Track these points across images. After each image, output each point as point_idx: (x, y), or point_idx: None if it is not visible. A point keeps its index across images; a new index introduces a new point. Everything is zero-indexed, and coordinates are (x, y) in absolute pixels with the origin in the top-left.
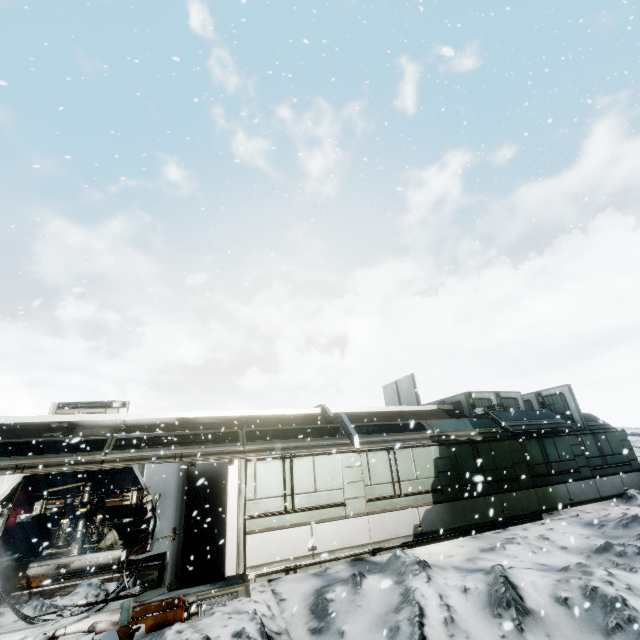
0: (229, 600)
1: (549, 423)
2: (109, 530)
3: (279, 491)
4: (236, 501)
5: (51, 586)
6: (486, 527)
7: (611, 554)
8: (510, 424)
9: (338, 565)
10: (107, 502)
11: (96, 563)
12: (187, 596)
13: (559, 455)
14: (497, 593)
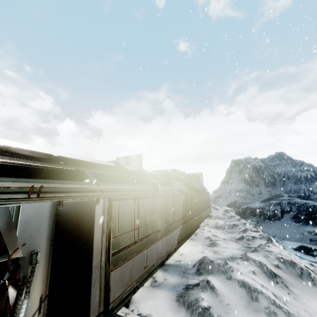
0: None
1: (204, 187)
2: None
3: (132, 226)
4: (100, 241)
5: None
6: (191, 233)
7: (245, 240)
8: (198, 186)
9: (156, 273)
10: None
11: None
12: None
13: (202, 200)
14: (268, 270)
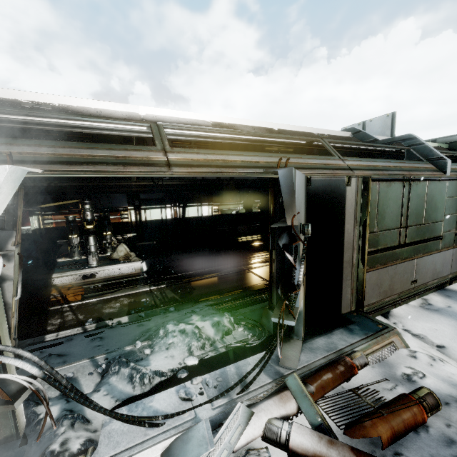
0: (390, 353)
1: None
2: (116, 243)
3: (396, 222)
4: (352, 233)
5: (90, 300)
6: None
7: None
8: None
9: (430, 296)
10: None
11: (120, 273)
12: (355, 359)
13: None
14: None
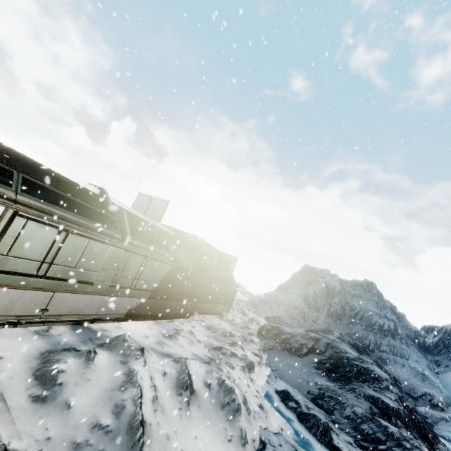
0: None
1: (223, 274)
2: None
3: (39, 256)
4: None
5: None
6: (165, 317)
7: (220, 352)
8: (210, 268)
9: (60, 326)
10: None
11: None
12: None
13: (214, 290)
14: (183, 380)
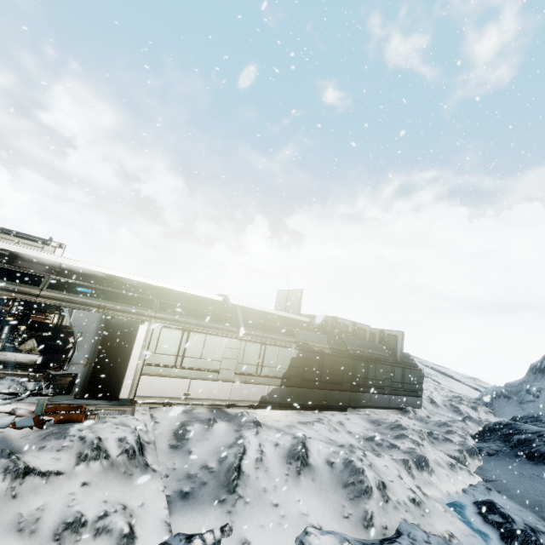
0: (118, 414)
1: (378, 354)
2: (30, 338)
3: (174, 352)
4: (140, 351)
5: None
6: (309, 408)
7: (374, 443)
8: (352, 348)
9: (202, 408)
10: (31, 317)
11: (16, 360)
12: (88, 406)
13: (375, 375)
14: (294, 451)
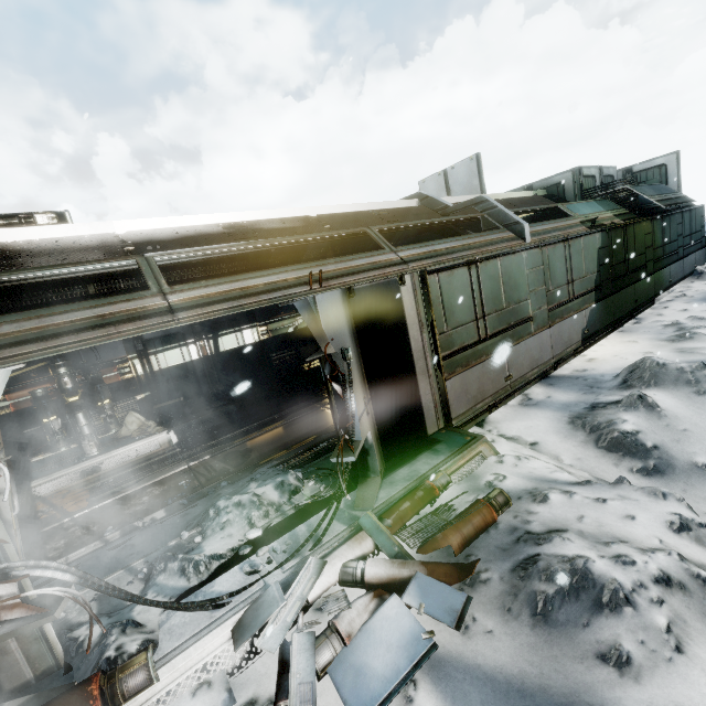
0: (478, 465)
1: (678, 197)
2: (121, 413)
3: (470, 315)
4: (420, 339)
5: (102, 503)
6: (625, 320)
7: None
8: (655, 199)
9: (532, 389)
10: None
11: (139, 455)
12: (436, 480)
13: (670, 236)
14: None
